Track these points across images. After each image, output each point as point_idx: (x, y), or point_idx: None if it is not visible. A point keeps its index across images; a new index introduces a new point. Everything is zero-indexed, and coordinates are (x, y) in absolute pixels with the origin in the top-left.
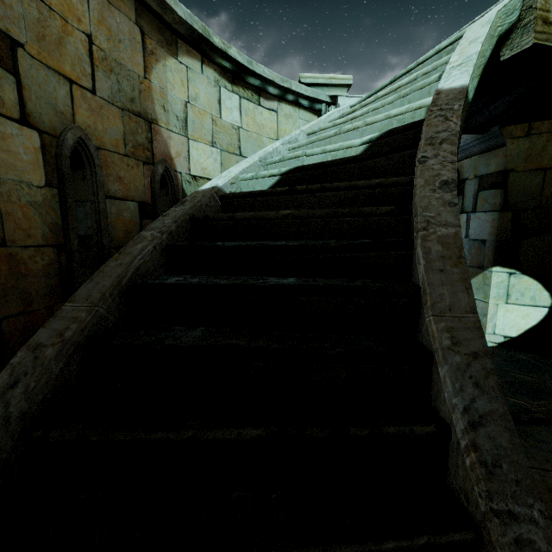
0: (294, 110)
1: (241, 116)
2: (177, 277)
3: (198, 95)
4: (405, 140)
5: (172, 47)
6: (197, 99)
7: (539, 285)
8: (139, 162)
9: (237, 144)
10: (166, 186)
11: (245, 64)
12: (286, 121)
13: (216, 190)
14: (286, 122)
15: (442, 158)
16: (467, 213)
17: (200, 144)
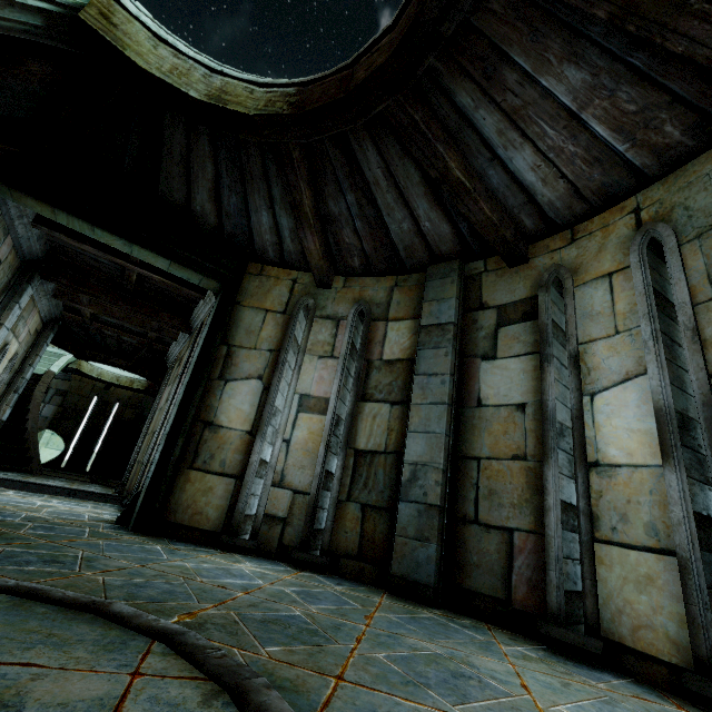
0: None
1: None
2: None
3: None
4: (37, 377)
5: None
6: None
7: (63, 441)
8: None
9: None
10: None
11: None
12: None
13: None
14: None
15: (44, 387)
16: (45, 403)
17: None
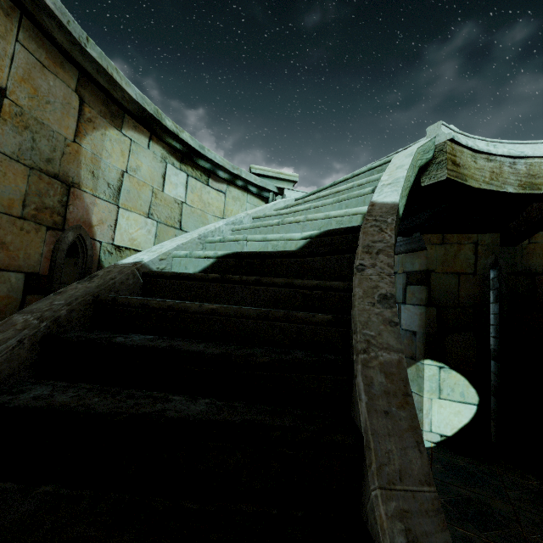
0: (243, 194)
1: (187, 193)
2: (44, 386)
3: (140, 167)
4: (343, 242)
5: (117, 120)
6: (138, 171)
7: (466, 381)
8: (41, 226)
9: (178, 218)
10: (76, 255)
11: (197, 148)
12: (234, 202)
13: (140, 265)
14: (234, 204)
15: (380, 269)
16: (398, 303)
17: (133, 214)
